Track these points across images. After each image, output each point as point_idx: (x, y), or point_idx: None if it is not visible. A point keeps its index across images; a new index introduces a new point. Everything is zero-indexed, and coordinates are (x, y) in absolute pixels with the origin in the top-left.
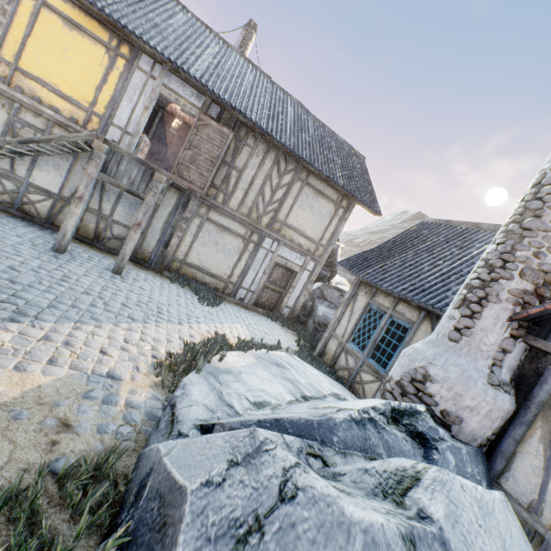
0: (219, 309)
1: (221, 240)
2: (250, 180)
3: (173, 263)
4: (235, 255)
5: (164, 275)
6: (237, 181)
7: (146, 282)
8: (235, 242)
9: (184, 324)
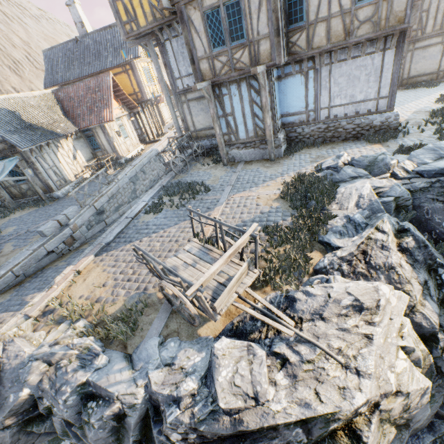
0: (440, 86)
1: (426, 54)
2: (435, 10)
3: (402, 82)
4: (438, 56)
5: (399, 90)
6: (426, 17)
7: (399, 94)
8: (436, 49)
9: (430, 95)
